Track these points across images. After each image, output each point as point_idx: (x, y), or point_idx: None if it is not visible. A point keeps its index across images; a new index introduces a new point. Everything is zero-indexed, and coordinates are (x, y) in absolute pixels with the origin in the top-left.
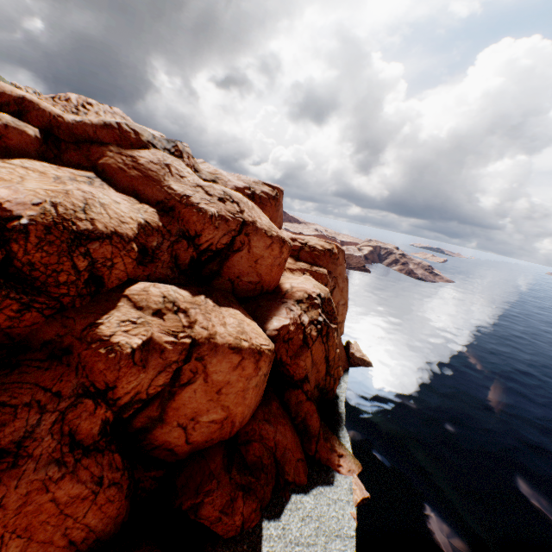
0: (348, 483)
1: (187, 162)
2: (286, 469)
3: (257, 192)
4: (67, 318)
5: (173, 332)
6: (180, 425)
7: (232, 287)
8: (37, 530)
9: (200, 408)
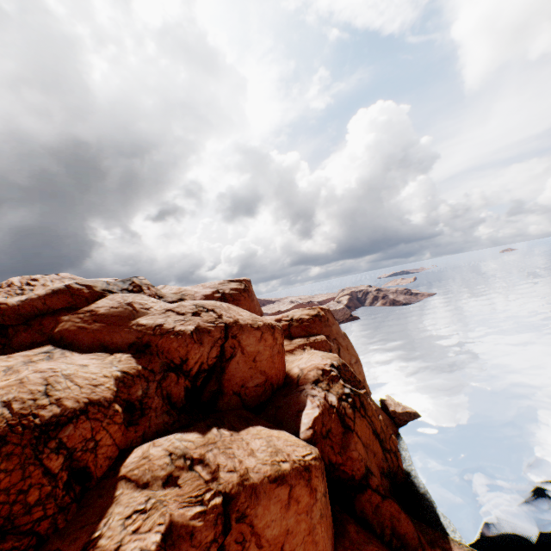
0: None
1: (149, 293)
2: None
3: (226, 292)
4: None
5: (196, 497)
6: None
7: (240, 400)
8: None
9: None
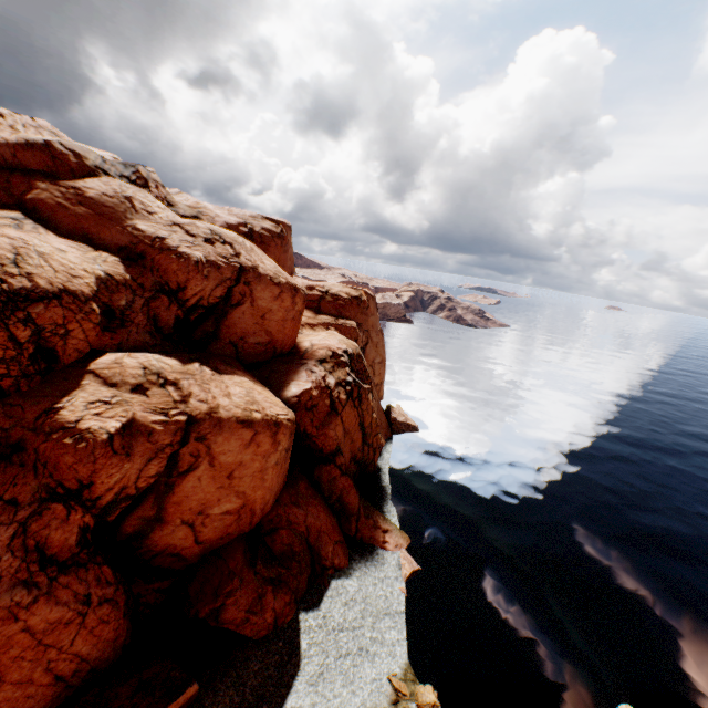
0: (396, 559)
1: (156, 193)
2: (323, 554)
3: (256, 230)
4: (12, 406)
5: (162, 410)
6: (186, 523)
7: (236, 352)
8: (9, 669)
9: (209, 498)
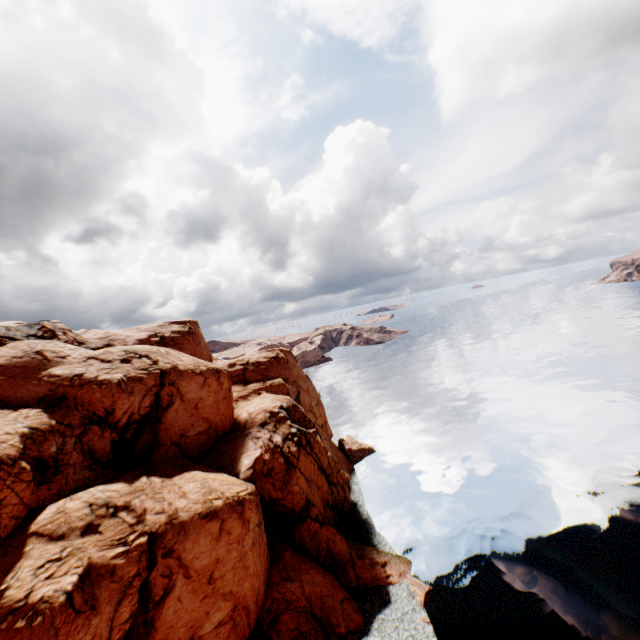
0: (406, 588)
1: (65, 339)
2: (334, 621)
3: (167, 335)
4: None
5: (119, 540)
6: None
7: (180, 450)
8: None
9: (196, 617)
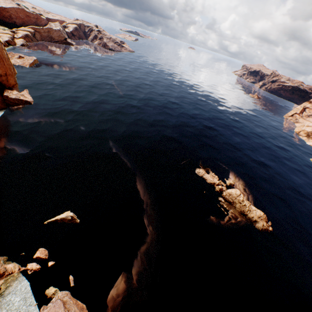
0: None
1: None
2: None
3: None
4: None
5: None
6: None
7: None
8: None
9: None
